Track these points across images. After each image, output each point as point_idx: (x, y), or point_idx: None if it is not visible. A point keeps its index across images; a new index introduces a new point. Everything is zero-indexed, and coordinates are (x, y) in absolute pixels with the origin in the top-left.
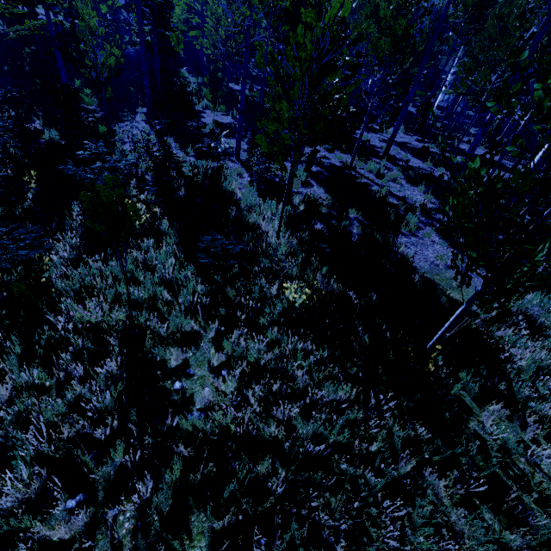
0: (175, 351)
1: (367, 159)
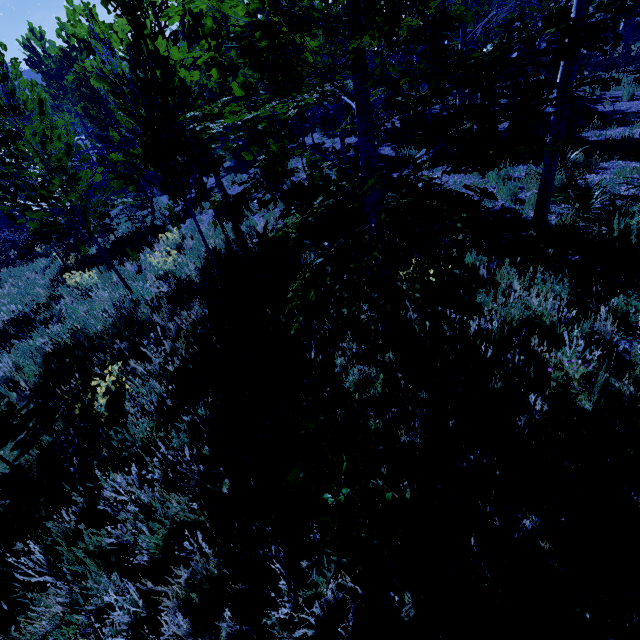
0: (6, 284)
1: (242, 173)
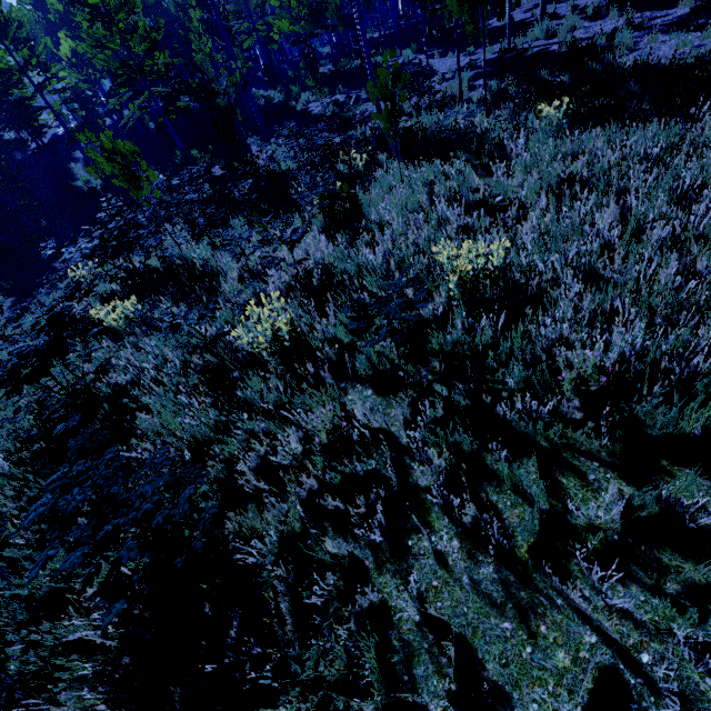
0: (481, 182)
1: (523, 34)
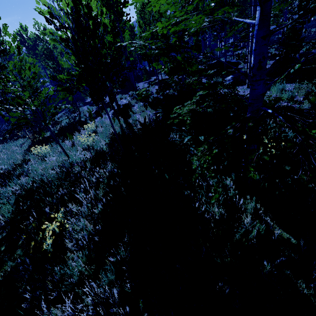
0: (1, 153)
1: (125, 94)
